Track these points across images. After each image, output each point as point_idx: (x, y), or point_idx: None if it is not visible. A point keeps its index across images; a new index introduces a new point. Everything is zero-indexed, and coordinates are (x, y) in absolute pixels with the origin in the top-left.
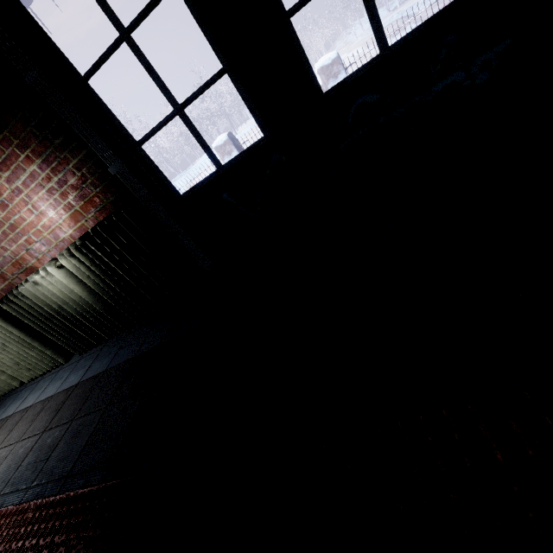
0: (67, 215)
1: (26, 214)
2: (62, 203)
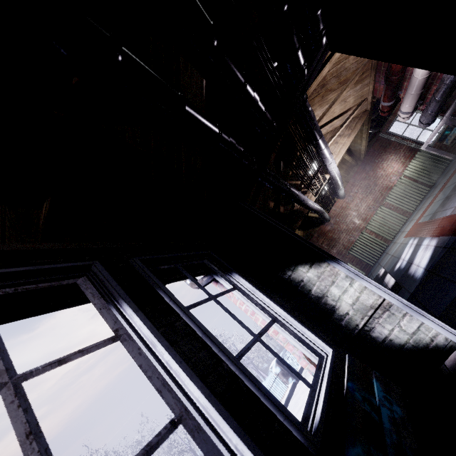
0: (401, 164)
1: (390, 170)
2: (399, 162)
